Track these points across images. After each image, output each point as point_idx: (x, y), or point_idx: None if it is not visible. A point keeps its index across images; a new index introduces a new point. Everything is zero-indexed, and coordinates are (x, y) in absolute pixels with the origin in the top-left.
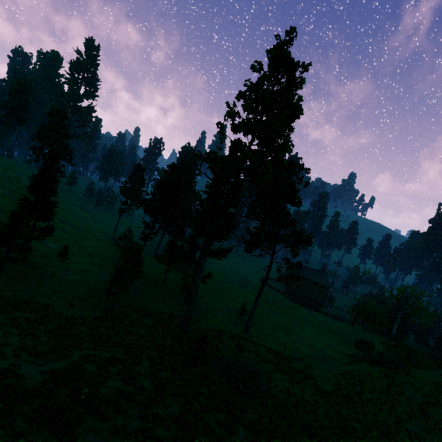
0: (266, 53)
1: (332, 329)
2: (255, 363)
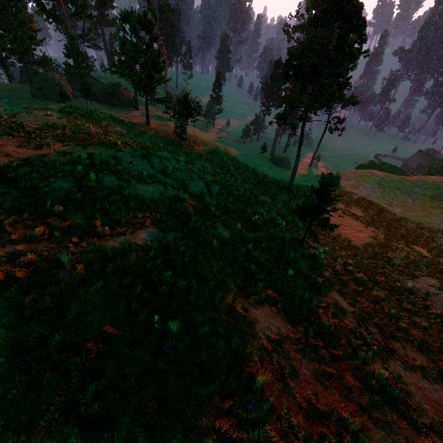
0: None
1: None
2: (284, 157)
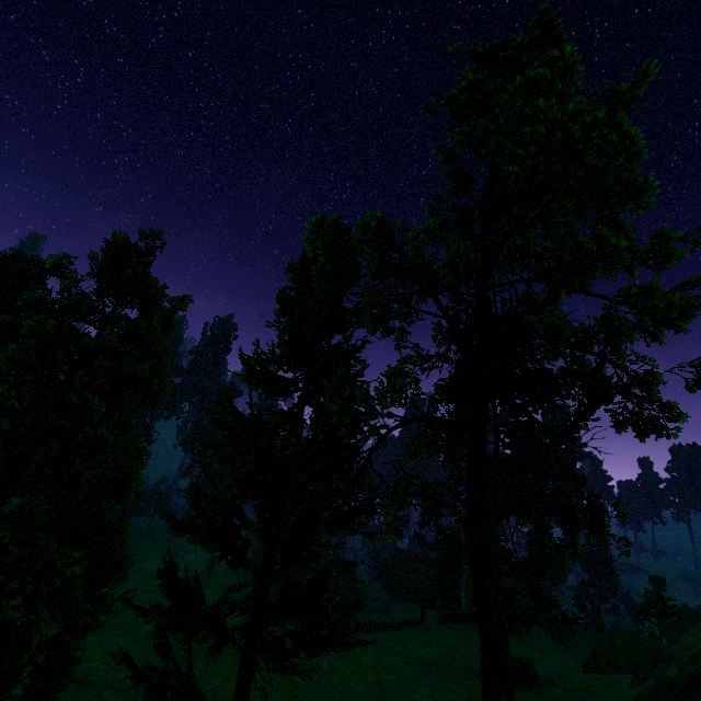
0: (529, 29)
1: (430, 660)
2: None
